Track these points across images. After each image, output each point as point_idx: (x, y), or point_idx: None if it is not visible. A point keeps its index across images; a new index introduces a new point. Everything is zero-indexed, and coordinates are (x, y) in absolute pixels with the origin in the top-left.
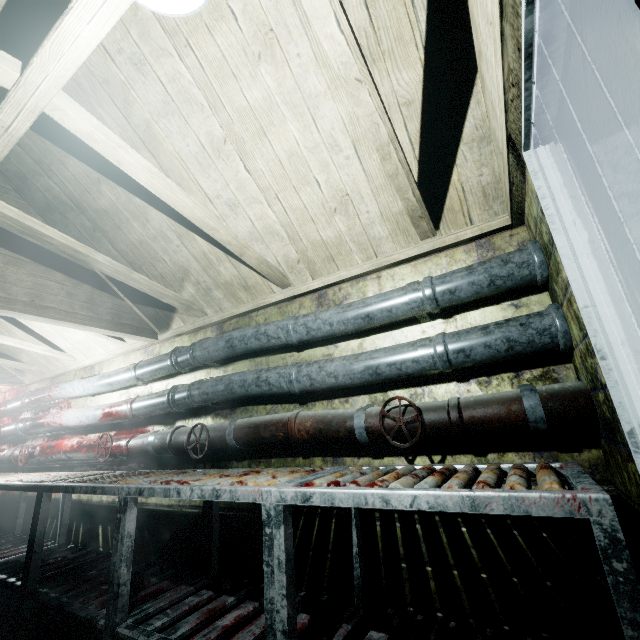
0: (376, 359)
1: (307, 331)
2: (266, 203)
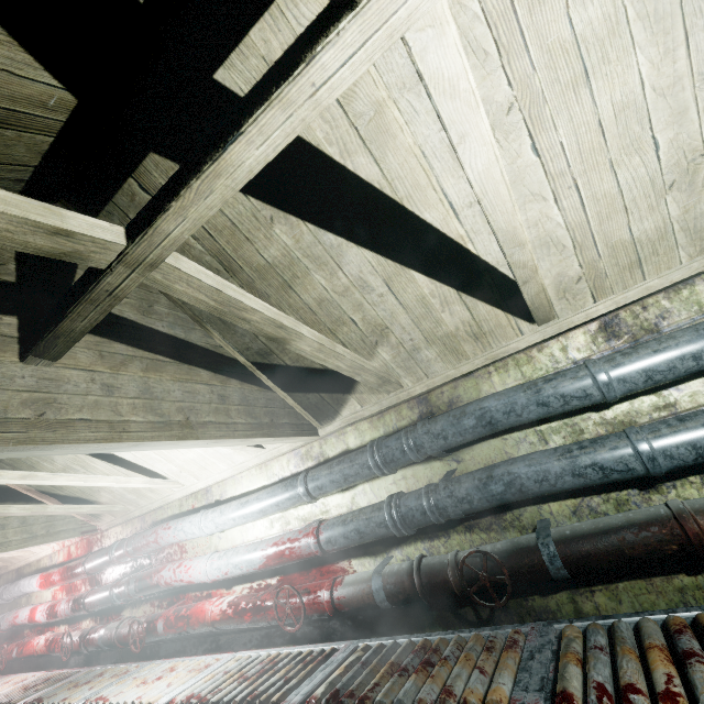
0: None
1: (646, 376)
2: (552, 198)
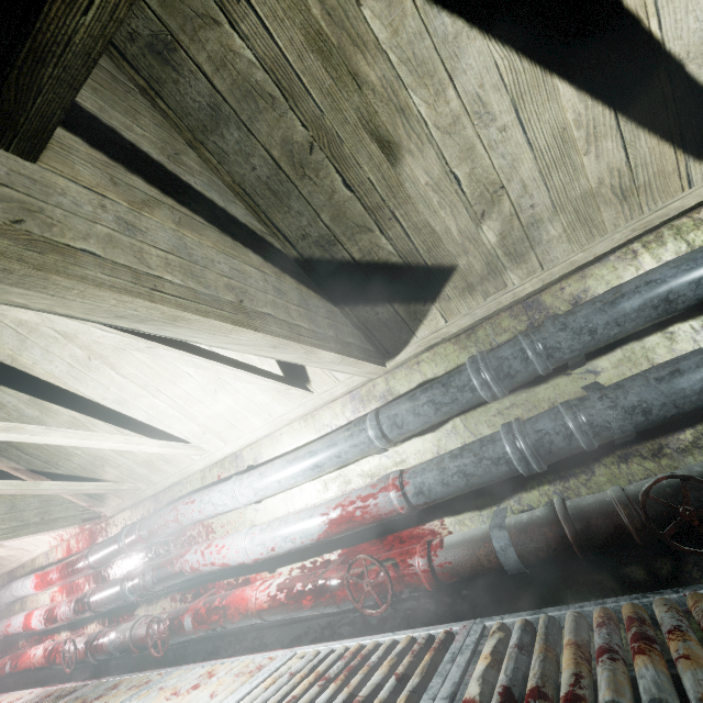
0: None
1: None
2: None
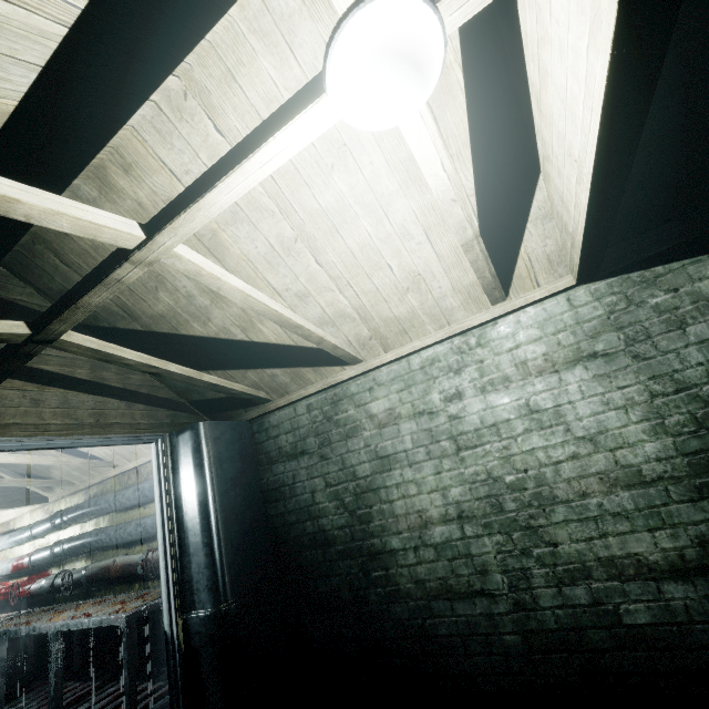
0: (147, 524)
1: (120, 504)
2: None
